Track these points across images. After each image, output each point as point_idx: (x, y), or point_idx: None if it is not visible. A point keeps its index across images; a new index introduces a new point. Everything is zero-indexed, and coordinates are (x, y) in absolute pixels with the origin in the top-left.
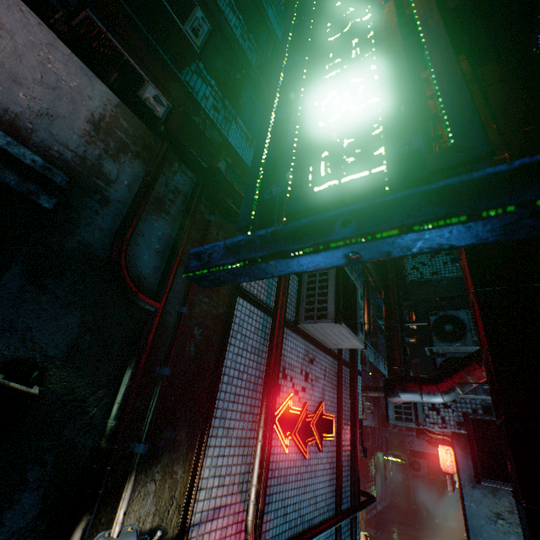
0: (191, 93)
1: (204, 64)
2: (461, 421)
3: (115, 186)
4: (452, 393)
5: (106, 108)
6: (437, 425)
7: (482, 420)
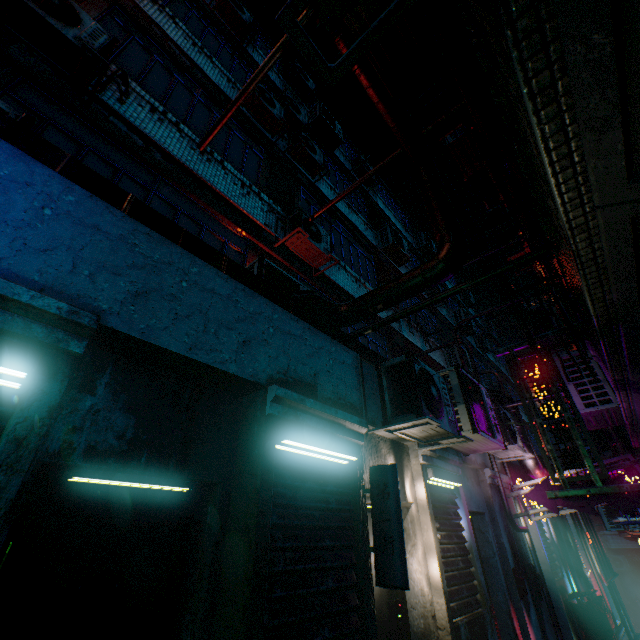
0: None
1: None
2: None
3: None
4: None
5: None
6: (636, 528)
7: None
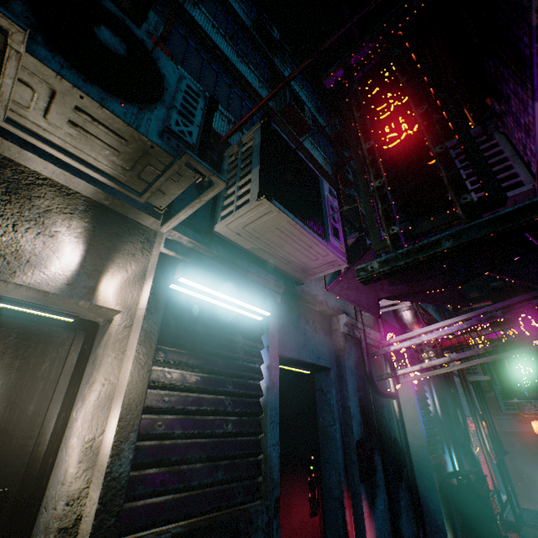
0: None
1: None
2: None
3: None
4: None
5: None
6: (532, 410)
7: None
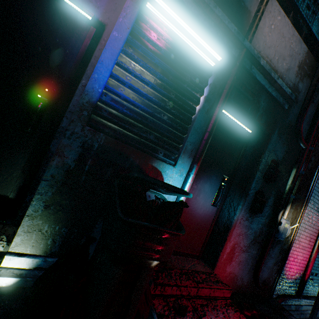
0: (295, 2)
1: None
2: None
3: (300, 94)
4: None
5: (303, 56)
6: None
7: None
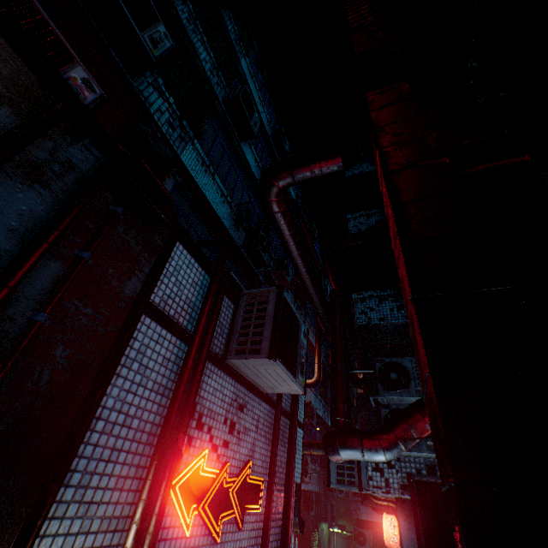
0: (144, 102)
1: (165, 81)
2: (405, 484)
3: None
4: (395, 449)
5: None
6: (381, 489)
7: (426, 482)
